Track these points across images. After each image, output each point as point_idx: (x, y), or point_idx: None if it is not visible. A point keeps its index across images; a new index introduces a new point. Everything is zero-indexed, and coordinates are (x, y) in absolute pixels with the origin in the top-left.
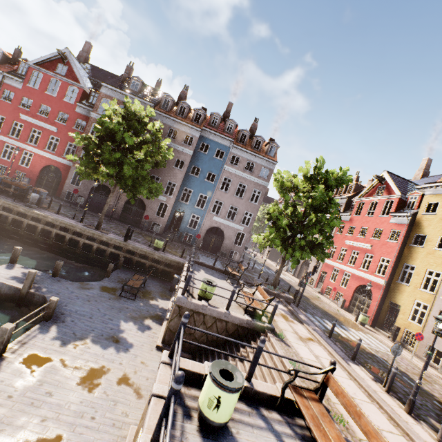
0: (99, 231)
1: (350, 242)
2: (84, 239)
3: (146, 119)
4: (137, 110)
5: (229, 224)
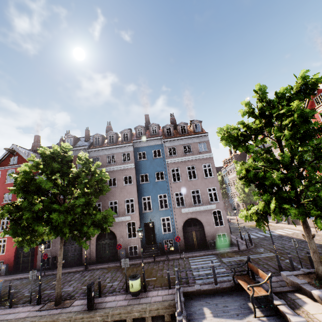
0: (58, 307)
1: None
2: None
3: (64, 155)
4: (51, 152)
5: (199, 208)
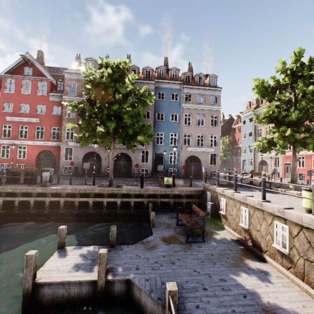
0: (114, 186)
1: None
2: (106, 198)
3: (124, 71)
4: (115, 64)
5: (201, 150)
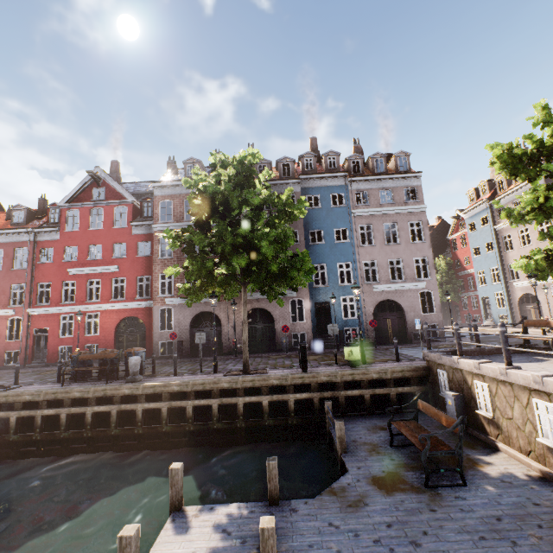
0: (253, 373)
1: None
2: (242, 396)
3: (252, 169)
4: (236, 160)
5: (400, 287)
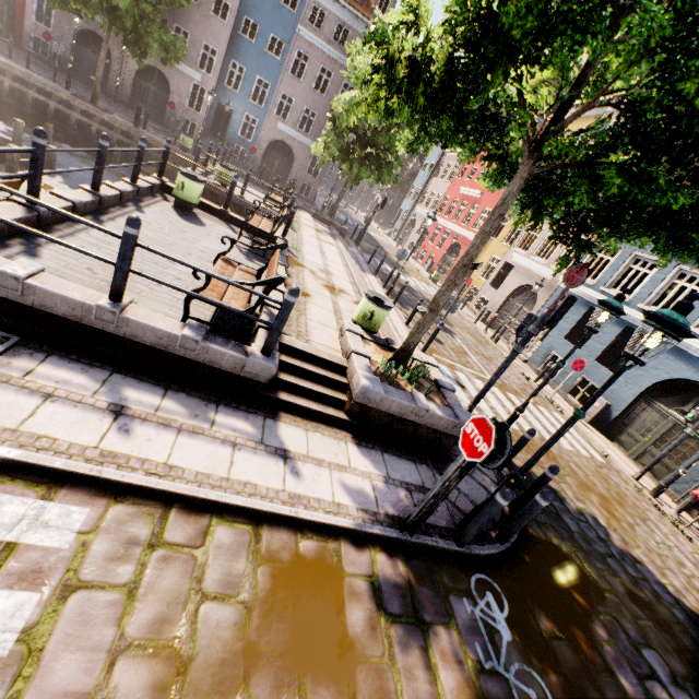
0: (97, 106)
1: (464, 190)
2: (77, 114)
3: None
4: None
5: (302, 139)
